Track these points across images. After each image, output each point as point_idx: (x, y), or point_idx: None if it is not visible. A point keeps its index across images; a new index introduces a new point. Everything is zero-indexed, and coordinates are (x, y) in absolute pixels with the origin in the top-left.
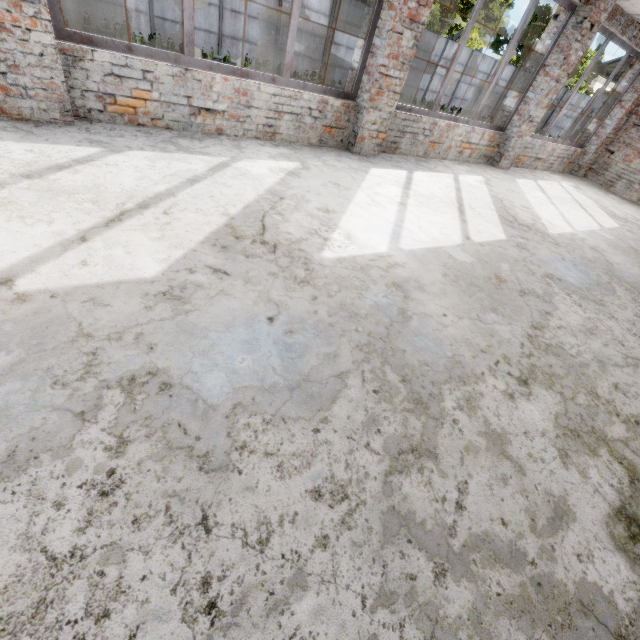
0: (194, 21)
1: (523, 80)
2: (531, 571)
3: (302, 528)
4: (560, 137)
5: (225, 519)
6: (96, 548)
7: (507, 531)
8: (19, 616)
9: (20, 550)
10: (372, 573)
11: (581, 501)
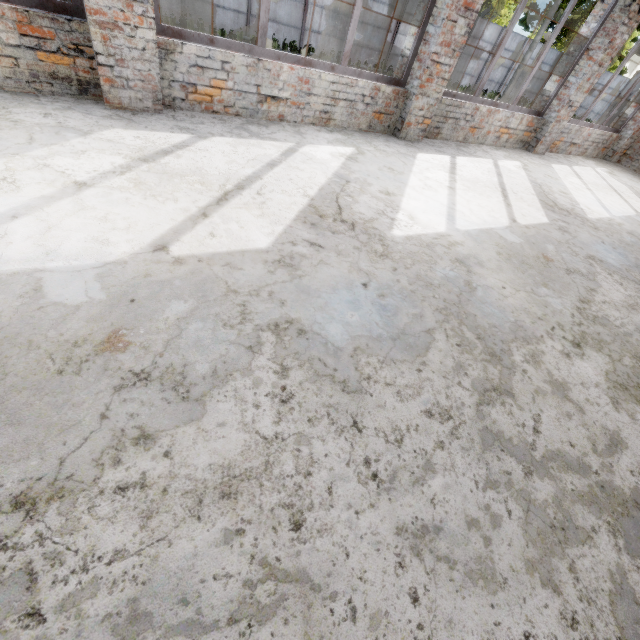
0: (223, 1)
1: (565, 64)
2: (595, 478)
3: (424, 435)
4: (589, 120)
5: (369, 424)
6: (290, 435)
7: (575, 450)
8: (256, 469)
9: (243, 431)
10: (479, 468)
11: (631, 435)
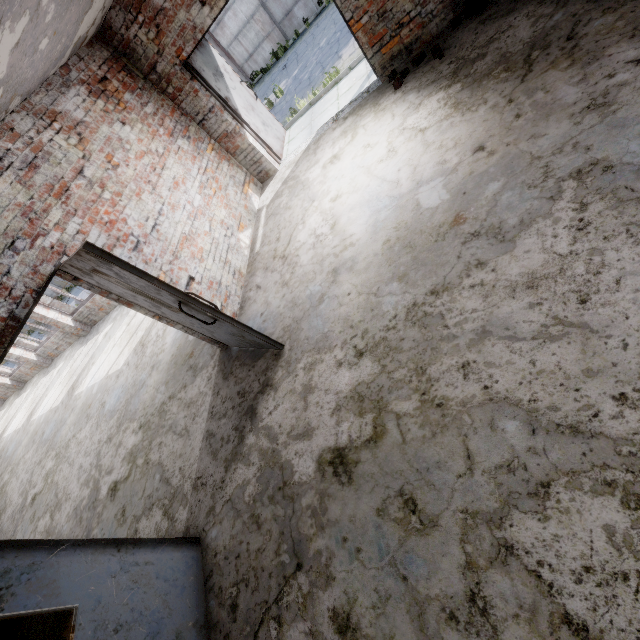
0: None
1: None
2: None
3: None
4: None
5: None
6: None
7: None
8: None
9: None
10: None
11: None
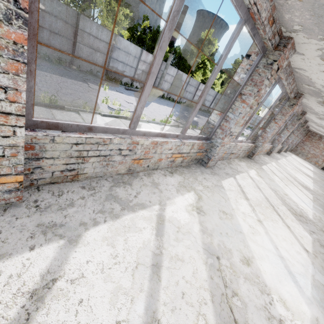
0: (177, 93)
1: None
2: None
3: None
4: (252, 127)
5: None
6: None
7: None
8: None
9: None
10: None
11: None
